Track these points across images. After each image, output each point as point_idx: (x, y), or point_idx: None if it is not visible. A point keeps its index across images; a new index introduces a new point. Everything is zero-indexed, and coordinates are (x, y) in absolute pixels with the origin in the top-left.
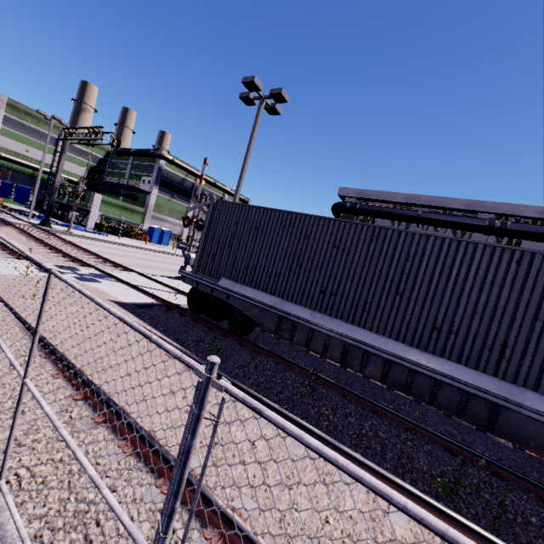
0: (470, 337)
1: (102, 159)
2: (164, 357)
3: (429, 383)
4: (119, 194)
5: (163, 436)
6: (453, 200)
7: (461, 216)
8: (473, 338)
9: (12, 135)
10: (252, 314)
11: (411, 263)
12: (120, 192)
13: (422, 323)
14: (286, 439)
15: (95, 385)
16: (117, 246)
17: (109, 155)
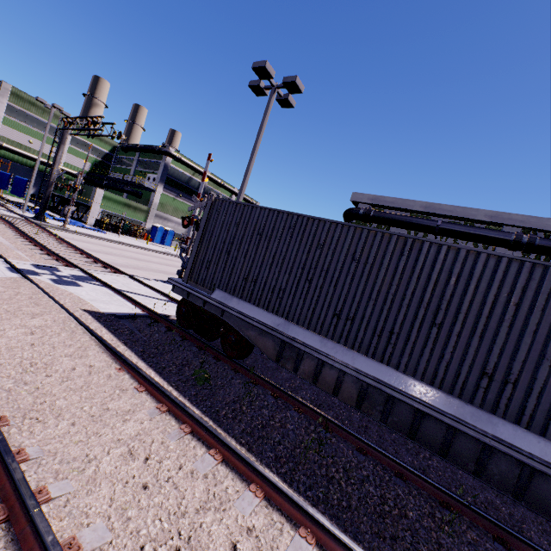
0: (535, 391)
1: (107, 154)
2: (132, 392)
3: (475, 448)
4: (123, 190)
5: (94, 546)
6: (476, 210)
7: (485, 228)
8: (540, 393)
9: (15, 125)
10: (250, 335)
11: (454, 287)
12: (123, 188)
13: (466, 366)
14: (283, 535)
15: (8, 452)
16: (115, 244)
17: (115, 150)
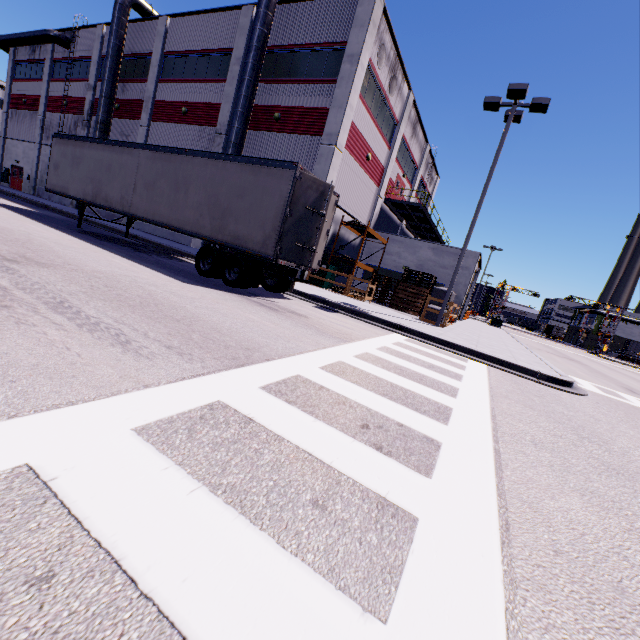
0: None
1: None
2: None
3: None
4: None
5: None
6: None
7: None
8: None
9: None
10: None
11: None
12: None
13: None
14: None
15: None
16: None
17: None
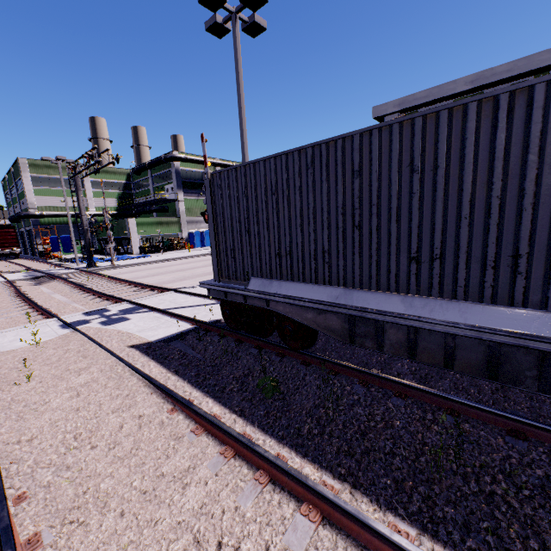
0: None
1: (125, 184)
2: (189, 439)
3: None
4: (150, 211)
5: None
6: (548, 52)
7: None
8: None
9: (44, 192)
10: (307, 319)
11: None
12: (150, 209)
13: None
14: None
15: None
16: (161, 263)
17: (129, 177)
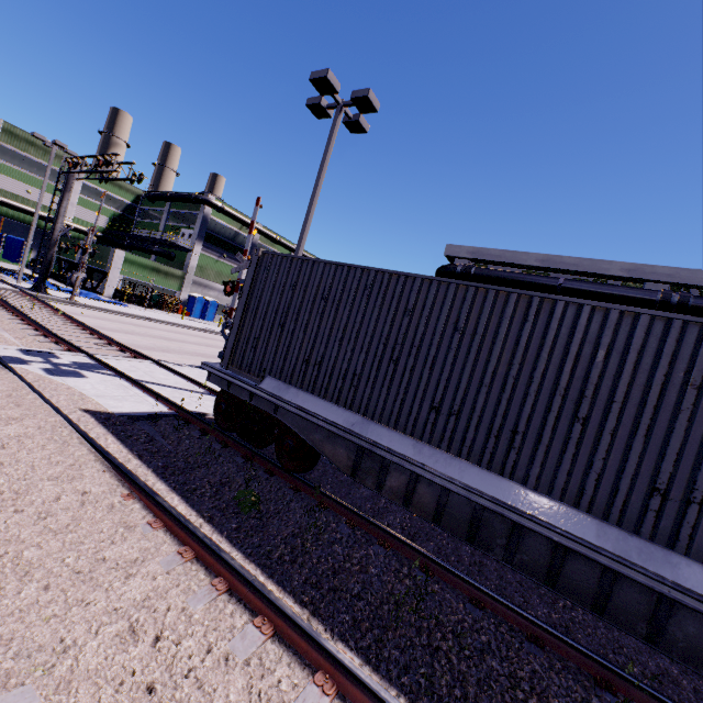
0: None
1: (129, 205)
2: (143, 530)
3: (647, 600)
4: (150, 251)
5: None
6: (609, 263)
7: (622, 286)
8: None
9: (8, 171)
10: (314, 439)
11: (604, 364)
12: (151, 249)
13: (627, 478)
14: None
15: None
16: (140, 320)
17: (139, 200)
